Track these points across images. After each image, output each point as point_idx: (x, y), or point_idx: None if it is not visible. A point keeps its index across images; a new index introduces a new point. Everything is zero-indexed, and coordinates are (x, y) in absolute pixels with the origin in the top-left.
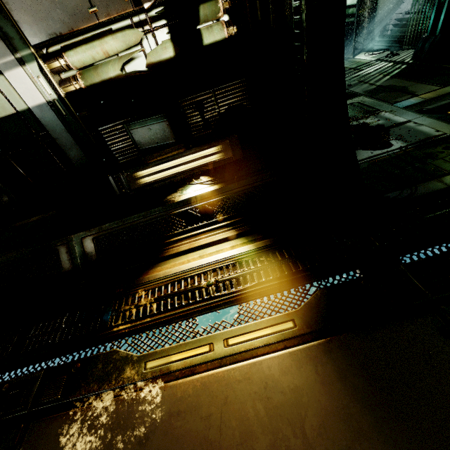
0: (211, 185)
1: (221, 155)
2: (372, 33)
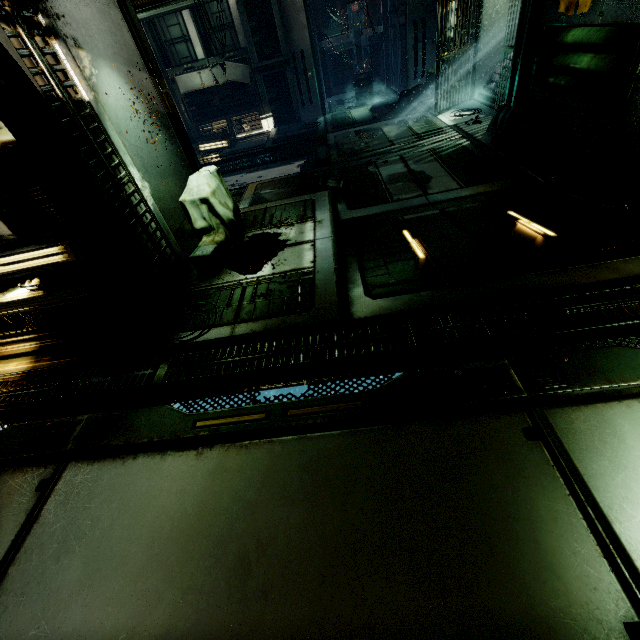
0: (31, 292)
1: (65, 257)
2: (473, 82)
